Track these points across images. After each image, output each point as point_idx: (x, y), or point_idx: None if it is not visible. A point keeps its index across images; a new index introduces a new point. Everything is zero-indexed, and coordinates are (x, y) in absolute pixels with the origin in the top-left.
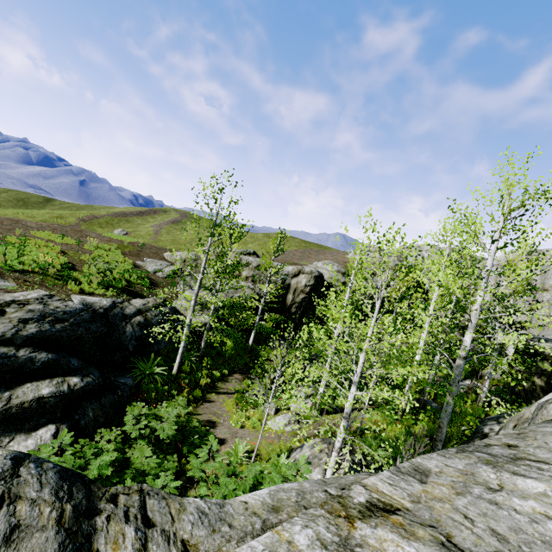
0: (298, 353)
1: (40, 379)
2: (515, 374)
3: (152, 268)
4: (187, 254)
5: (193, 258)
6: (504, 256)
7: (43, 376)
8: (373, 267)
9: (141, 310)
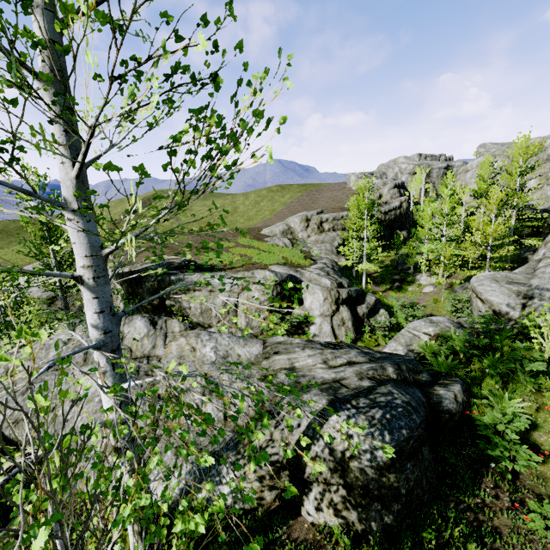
0: (412, 258)
1: (365, 296)
2: (520, 230)
3: (281, 244)
4: (283, 227)
5: (287, 228)
6: (480, 160)
7: (363, 295)
8: (379, 191)
9: (332, 265)
